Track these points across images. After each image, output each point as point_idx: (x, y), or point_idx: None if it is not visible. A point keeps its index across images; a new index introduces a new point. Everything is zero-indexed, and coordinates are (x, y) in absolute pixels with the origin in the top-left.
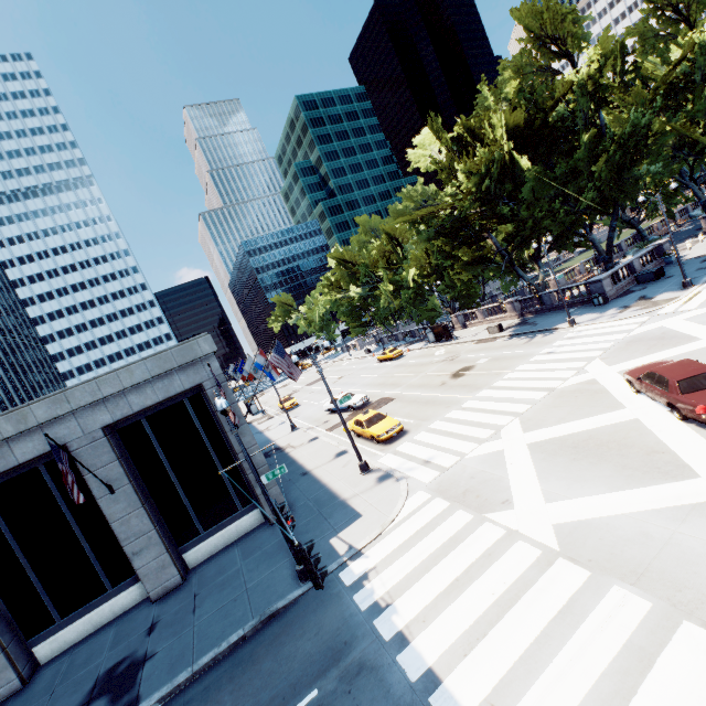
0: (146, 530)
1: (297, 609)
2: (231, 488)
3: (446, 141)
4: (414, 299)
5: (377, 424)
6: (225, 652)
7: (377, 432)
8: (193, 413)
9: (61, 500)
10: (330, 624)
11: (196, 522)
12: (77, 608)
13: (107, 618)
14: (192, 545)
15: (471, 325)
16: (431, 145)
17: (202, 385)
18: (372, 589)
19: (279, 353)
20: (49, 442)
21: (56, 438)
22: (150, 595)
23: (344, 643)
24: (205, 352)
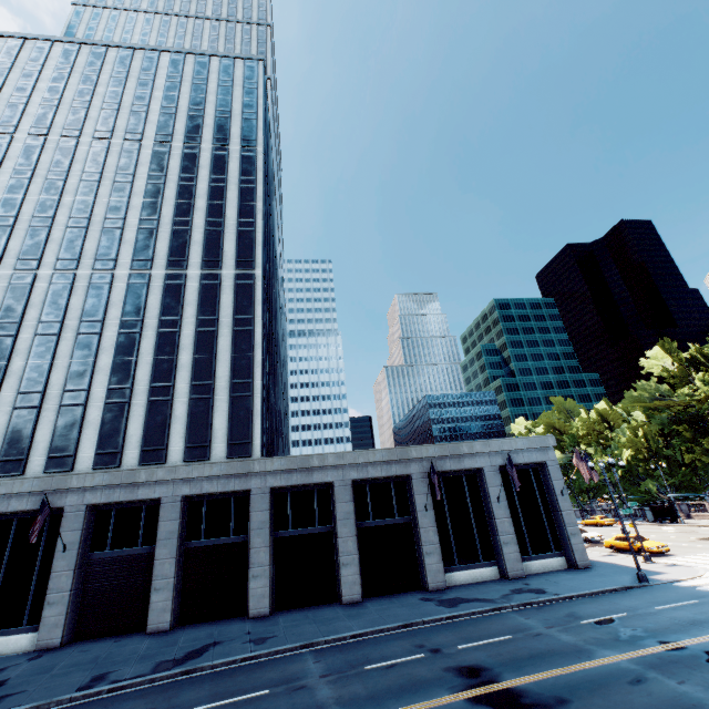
0: (510, 532)
1: (648, 588)
2: (549, 534)
3: (679, 358)
4: (625, 477)
5: (643, 541)
6: (606, 591)
7: (647, 545)
8: (533, 478)
9: (468, 497)
10: (684, 592)
11: (528, 545)
12: (465, 563)
13: (477, 579)
14: (524, 559)
15: (698, 517)
16: (662, 358)
17: (544, 462)
18: (707, 587)
19: (586, 460)
20: (509, 457)
21: (480, 462)
22: (508, 573)
23: (703, 595)
24: (551, 444)
